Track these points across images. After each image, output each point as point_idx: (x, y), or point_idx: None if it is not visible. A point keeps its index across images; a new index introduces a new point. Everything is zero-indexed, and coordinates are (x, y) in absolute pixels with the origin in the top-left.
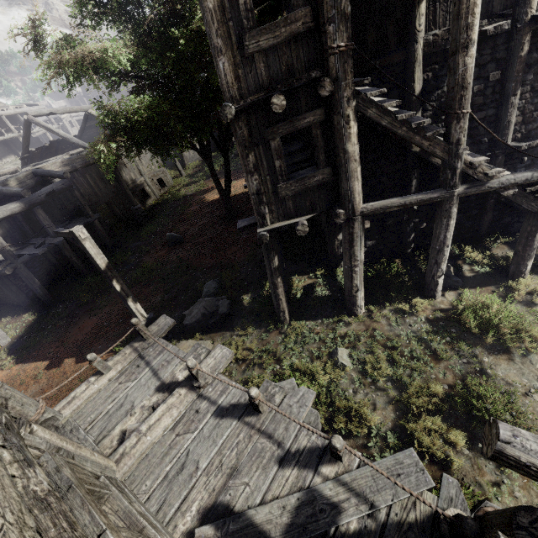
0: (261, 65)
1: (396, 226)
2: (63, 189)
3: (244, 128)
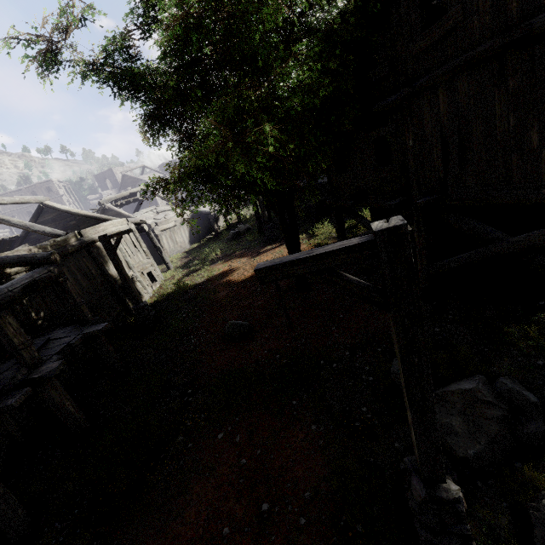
0: None
1: None
2: (49, 279)
3: None
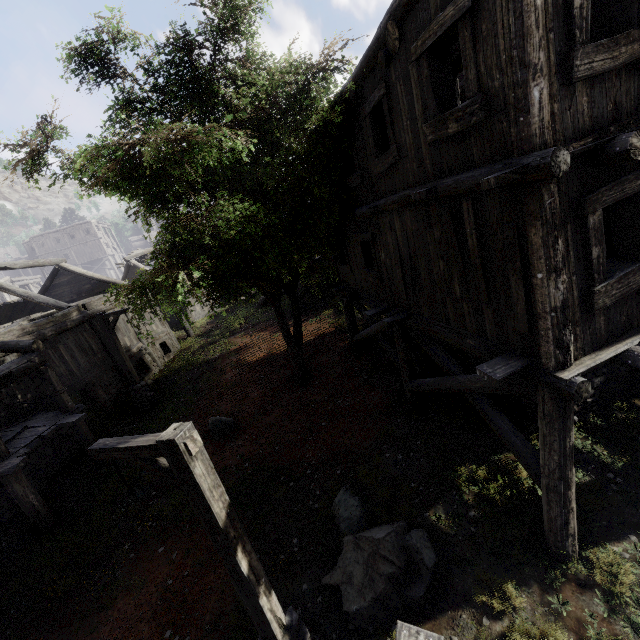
0: (584, 99)
1: None
2: (28, 369)
3: (555, 194)
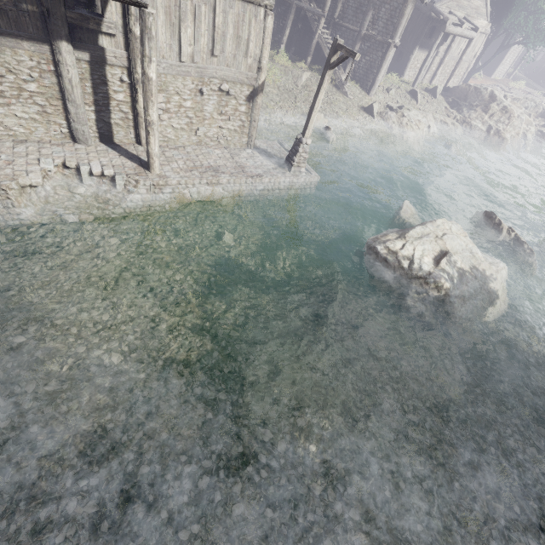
0: None
1: (291, 34)
2: None
3: None
